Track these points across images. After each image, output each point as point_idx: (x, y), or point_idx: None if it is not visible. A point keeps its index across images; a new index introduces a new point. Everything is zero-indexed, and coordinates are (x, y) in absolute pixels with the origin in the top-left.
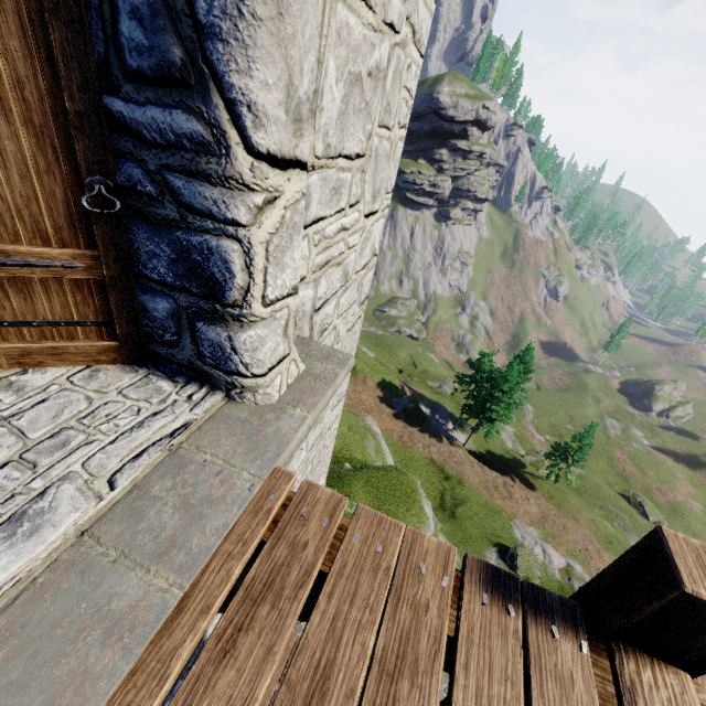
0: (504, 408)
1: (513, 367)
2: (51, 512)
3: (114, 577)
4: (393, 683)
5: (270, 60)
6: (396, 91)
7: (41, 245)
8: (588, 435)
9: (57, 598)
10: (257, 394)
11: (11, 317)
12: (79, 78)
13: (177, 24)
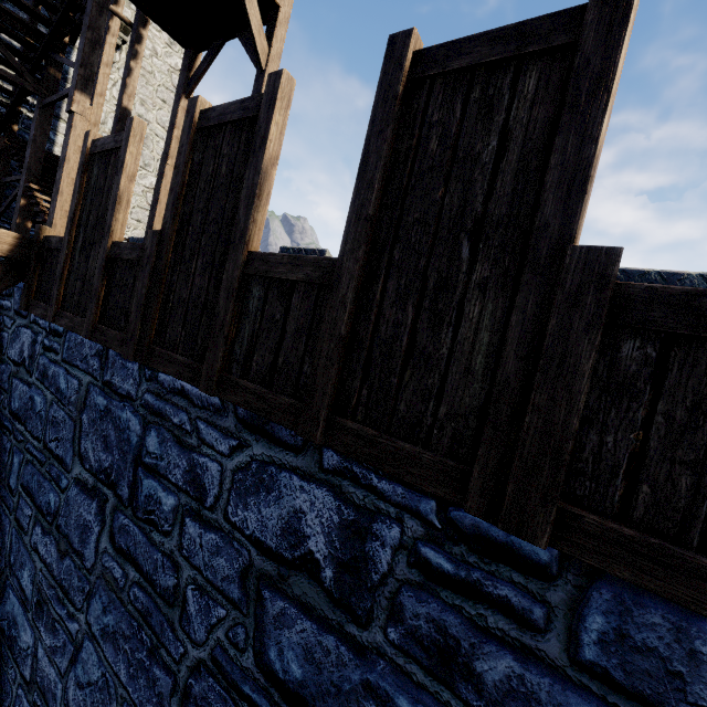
0: None
1: None
2: None
3: None
4: None
5: None
6: None
7: None
8: None
9: None
10: None
11: None
12: None
13: None
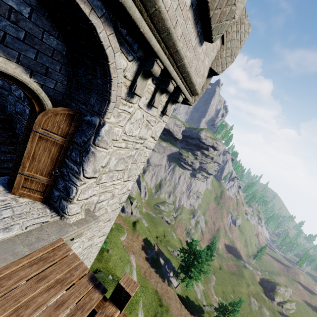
0: (199, 273)
1: (205, 251)
2: (13, 229)
3: (18, 245)
4: (57, 284)
5: (91, 166)
6: (139, 157)
7: (41, 175)
8: (236, 302)
9: (7, 245)
10: (67, 219)
11: (26, 186)
12: (63, 156)
13: (80, 157)
